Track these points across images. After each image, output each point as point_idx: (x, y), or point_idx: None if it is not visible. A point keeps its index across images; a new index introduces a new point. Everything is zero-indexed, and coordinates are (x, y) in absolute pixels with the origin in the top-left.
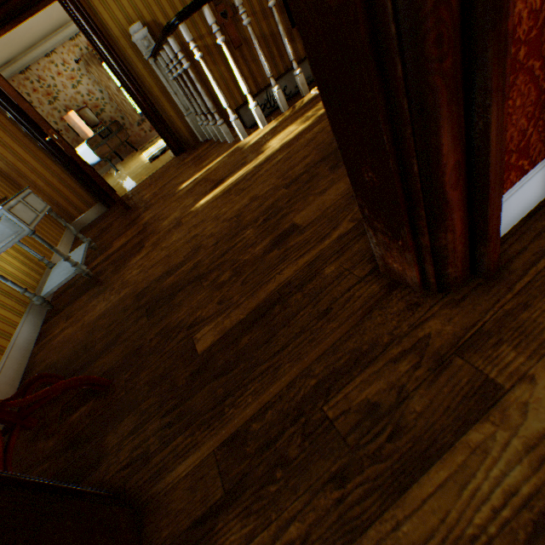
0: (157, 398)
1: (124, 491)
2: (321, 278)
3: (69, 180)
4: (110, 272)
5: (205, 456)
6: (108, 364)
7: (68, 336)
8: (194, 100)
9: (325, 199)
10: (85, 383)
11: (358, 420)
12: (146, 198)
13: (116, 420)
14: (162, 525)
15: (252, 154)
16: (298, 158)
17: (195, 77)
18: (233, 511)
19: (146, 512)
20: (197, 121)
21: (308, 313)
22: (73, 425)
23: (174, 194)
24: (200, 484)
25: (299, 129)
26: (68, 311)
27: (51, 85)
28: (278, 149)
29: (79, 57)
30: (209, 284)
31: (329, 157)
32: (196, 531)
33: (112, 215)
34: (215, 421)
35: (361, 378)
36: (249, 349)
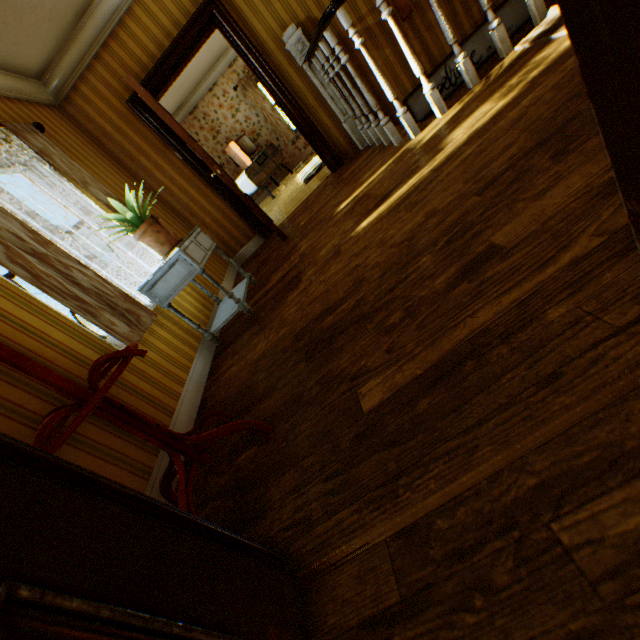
0: (318, 458)
1: (287, 555)
2: (540, 324)
3: (231, 215)
4: (268, 309)
5: (375, 543)
6: (269, 410)
7: (233, 374)
8: (352, 100)
9: (545, 205)
10: (249, 428)
11: (621, 562)
12: (301, 226)
13: (277, 472)
14: (326, 610)
15: (426, 155)
16: (496, 150)
17: (354, 72)
18: (413, 628)
19: (309, 587)
20: (355, 126)
21: (520, 377)
22: (239, 467)
23: (331, 218)
24: (369, 577)
25: (496, 106)
26: (233, 348)
27: (214, 120)
28: (463, 142)
29: (237, 84)
30: (375, 327)
31: (549, 139)
32: (365, 634)
33: (269, 246)
34: (385, 503)
35: (624, 494)
36: (429, 417)
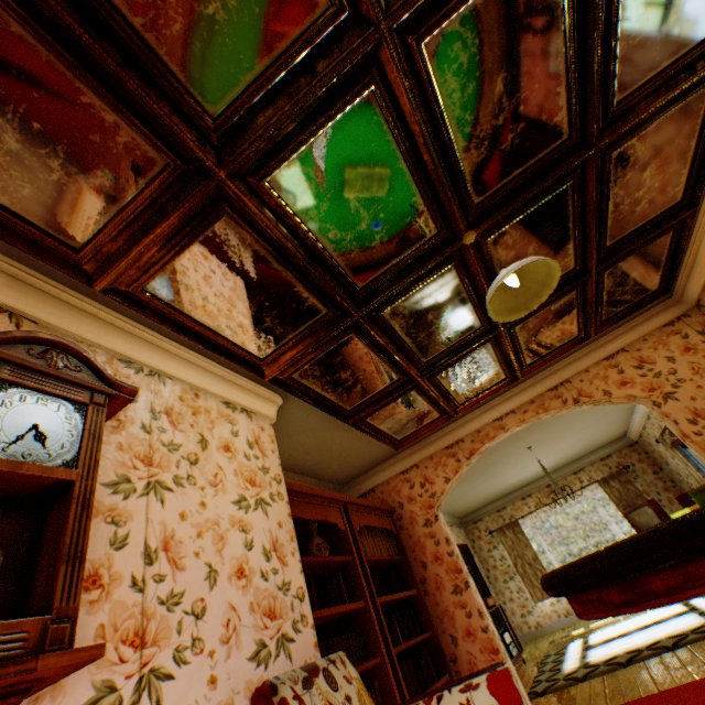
0: None
1: None
2: None
3: None
4: None
5: None
6: None
7: None
8: None
9: None
10: None
11: None
12: None
13: None
14: None
15: None
16: None
17: None
18: None
19: None
20: None
21: None
22: None
23: None
24: None
25: None
26: None
27: (657, 449)
28: None
29: (659, 433)
30: None
31: None
32: None
33: None
34: None
35: None
36: None
